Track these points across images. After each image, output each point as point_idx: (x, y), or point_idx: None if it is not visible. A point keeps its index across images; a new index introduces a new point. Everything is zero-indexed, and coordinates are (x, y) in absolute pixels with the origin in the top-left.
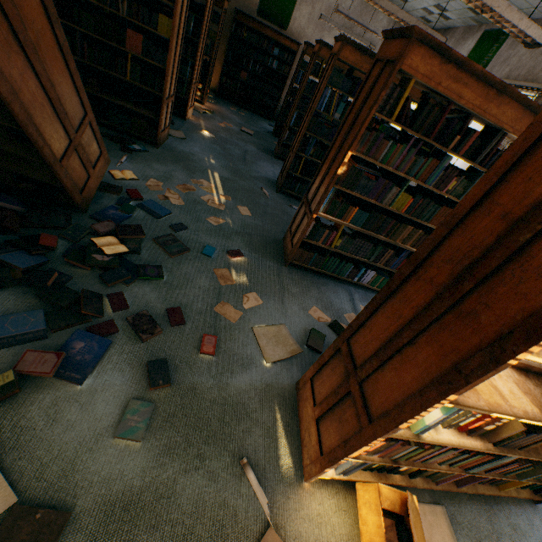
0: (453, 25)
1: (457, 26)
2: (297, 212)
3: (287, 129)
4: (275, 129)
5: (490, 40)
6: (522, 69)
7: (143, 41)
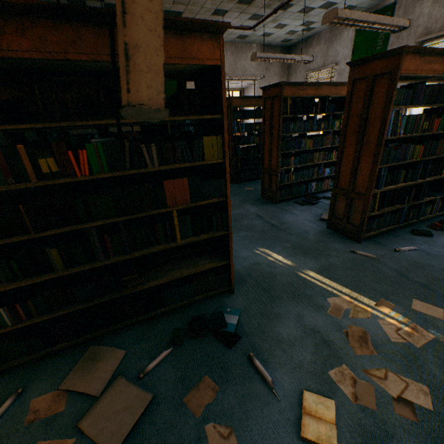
0: (315, 32)
1: (319, 31)
2: None
3: (278, 173)
4: (233, 178)
5: None
6: (443, 20)
7: (188, 183)
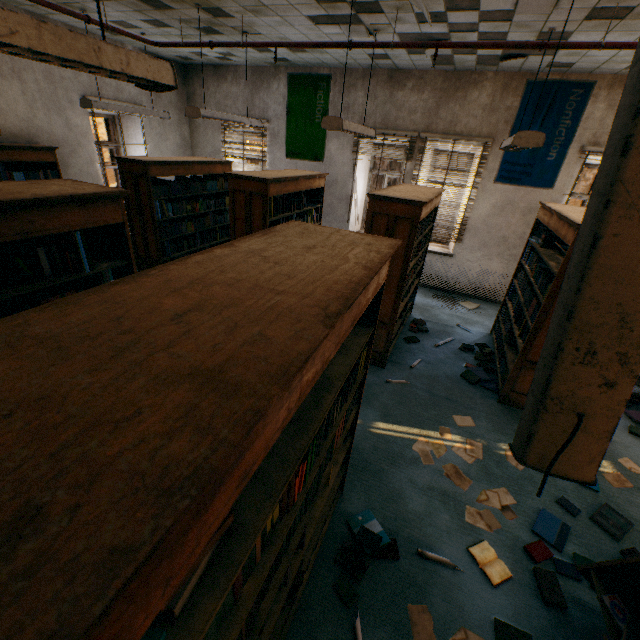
0: (230, 64)
1: (237, 65)
2: (516, 376)
3: None
4: None
5: (307, 85)
6: (376, 118)
7: (345, 414)
